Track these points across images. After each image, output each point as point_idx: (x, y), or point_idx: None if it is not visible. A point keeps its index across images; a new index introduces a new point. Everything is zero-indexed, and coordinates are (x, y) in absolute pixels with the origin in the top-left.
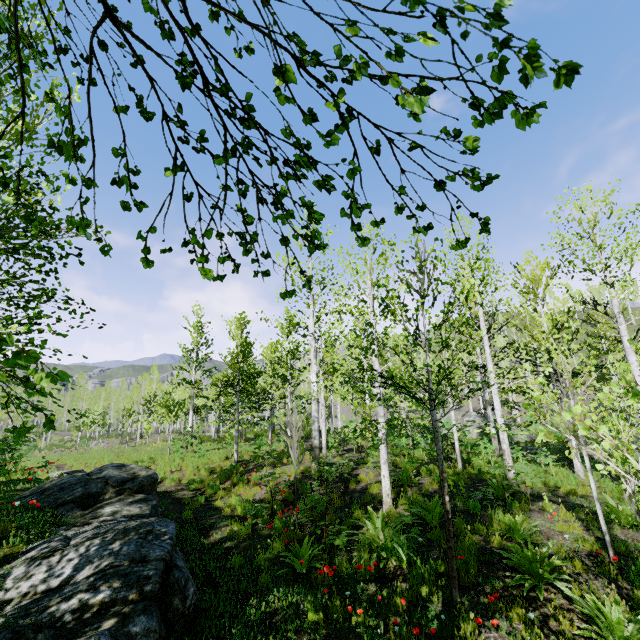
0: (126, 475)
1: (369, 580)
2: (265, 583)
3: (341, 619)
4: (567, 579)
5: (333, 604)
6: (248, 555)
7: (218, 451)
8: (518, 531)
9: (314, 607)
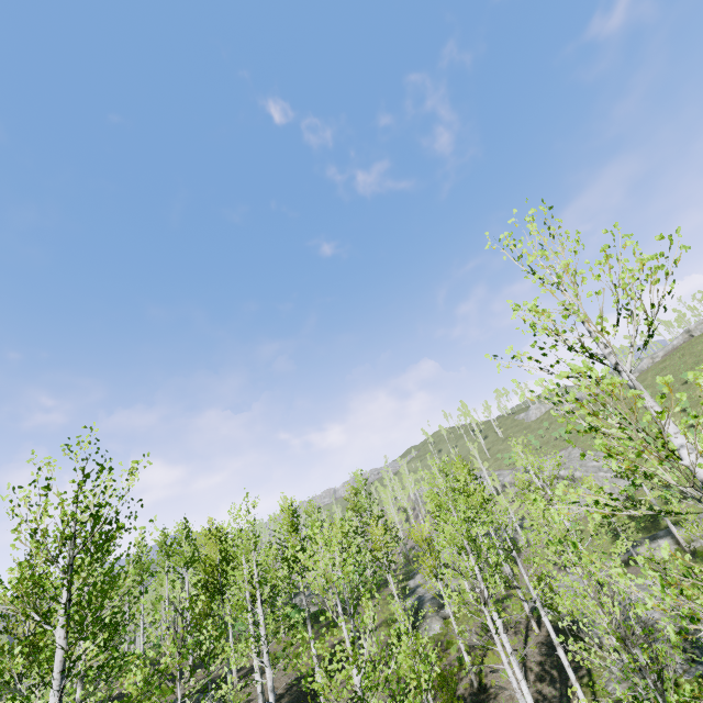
0: None
1: None
2: None
3: None
4: None
5: None
6: None
7: None
8: None
9: None
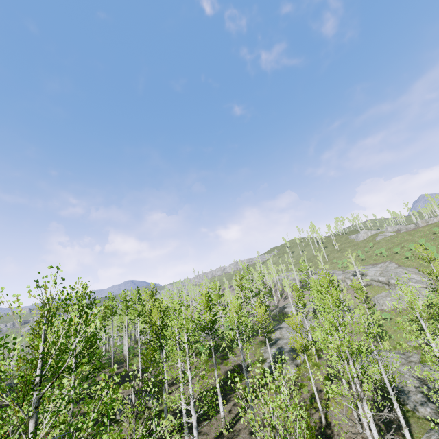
0: None
1: None
2: None
3: None
4: None
5: None
6: None
7: None
8: None
9: None
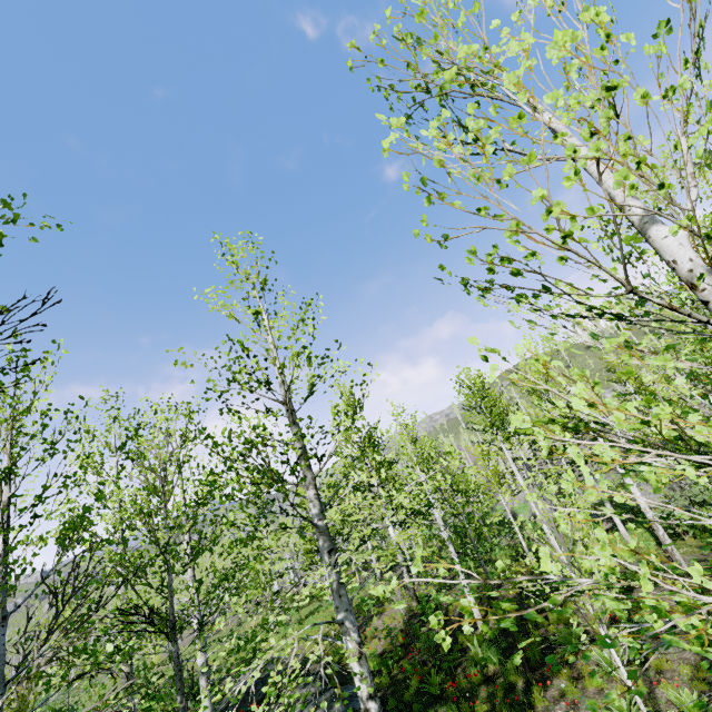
0: (285, 666)
1: (480, 684)
2: (417, 709)
3: (469, 711)
4: (592, 641)
5: (462, 705)
6: (397, 697)
7: (322, 615)
8: (563, 617)
9: (452, 710)
